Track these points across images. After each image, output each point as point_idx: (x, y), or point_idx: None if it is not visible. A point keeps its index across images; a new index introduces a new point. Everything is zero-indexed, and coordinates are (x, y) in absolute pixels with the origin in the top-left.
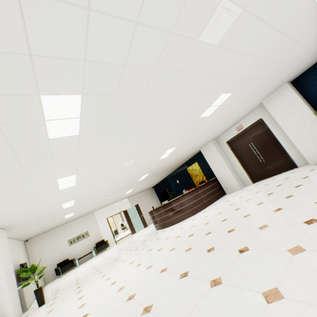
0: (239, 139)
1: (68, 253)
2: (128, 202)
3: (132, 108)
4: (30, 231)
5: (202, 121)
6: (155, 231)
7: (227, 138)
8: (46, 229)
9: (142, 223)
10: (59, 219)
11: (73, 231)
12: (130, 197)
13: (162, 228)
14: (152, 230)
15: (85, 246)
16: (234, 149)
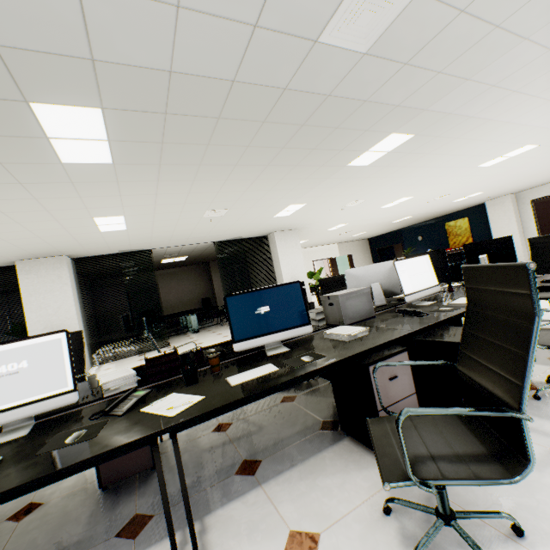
0: None
1: None
2: (337, 249)
3: (537, 155)
4: None
5: (546, 171)
6: None
7: (535, 196)
8: None
9: None
10: None
11: None
12: (339, 244)
13: None
14: None
15: None
16: (537, 212)
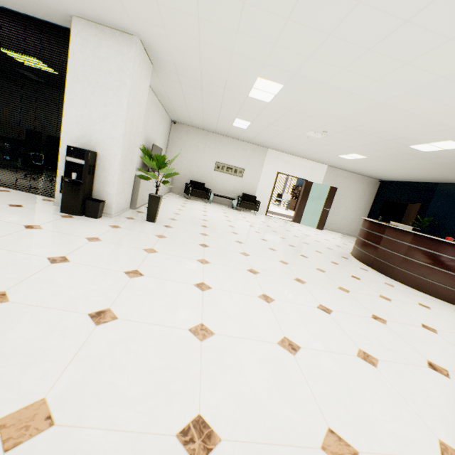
0: None
1: (207, 178)
2: (323, 173)
3: None
4: (183, 107)
5: None
6: (353, 259)
7: None
8: (201, 123)
9: (319, 220)
10: (225, 119)
11: (228, 155)
12: (331, 168)
13: (376, 268)
14: (340, 247)
15: (229, 186)
16: None
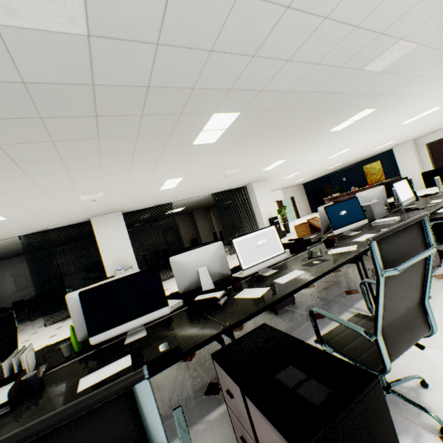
0: (441, 143)
1: None
2: (282, 194)
3: (438, 113)
4: None
5: (439, 123)
6: None
7: (428, 140)
8: None
9: (295, 214)
10: None
11: None
12: (283, 190)
13: None
14: None
15: None
16: (431, 152)
